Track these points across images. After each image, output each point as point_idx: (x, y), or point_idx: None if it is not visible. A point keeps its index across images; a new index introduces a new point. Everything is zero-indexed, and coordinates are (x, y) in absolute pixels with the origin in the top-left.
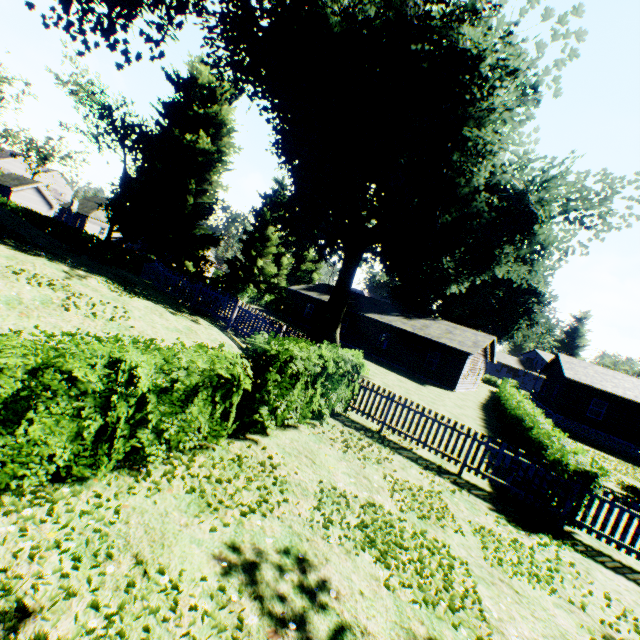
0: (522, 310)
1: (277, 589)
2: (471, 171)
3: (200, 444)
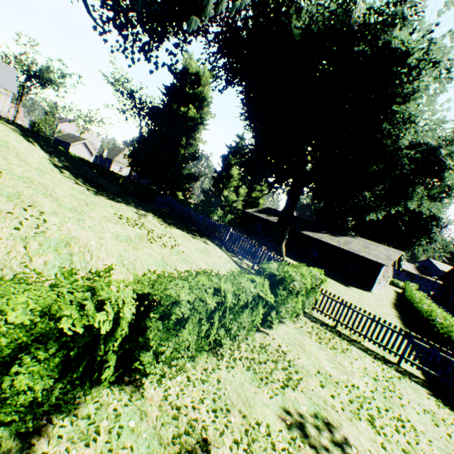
0: (423, 230)
1: (321, 442)
2: (398, 136)
3: (237, 334)
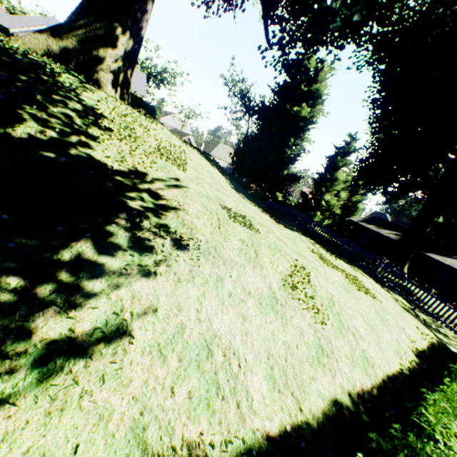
0: None
1: None
2: None
3: None
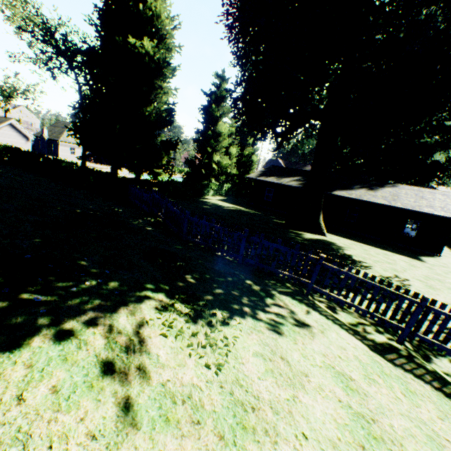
0: None
1: None
2: None
3: None
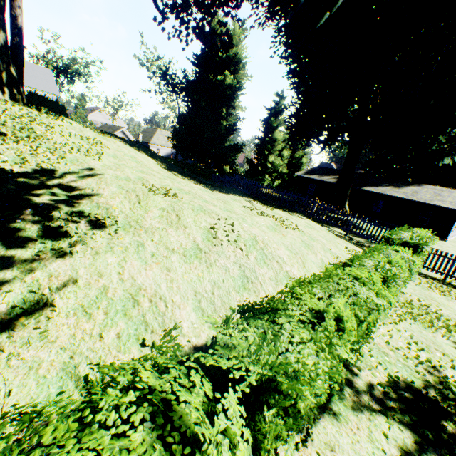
0: None
1: None
2: None
3: None
